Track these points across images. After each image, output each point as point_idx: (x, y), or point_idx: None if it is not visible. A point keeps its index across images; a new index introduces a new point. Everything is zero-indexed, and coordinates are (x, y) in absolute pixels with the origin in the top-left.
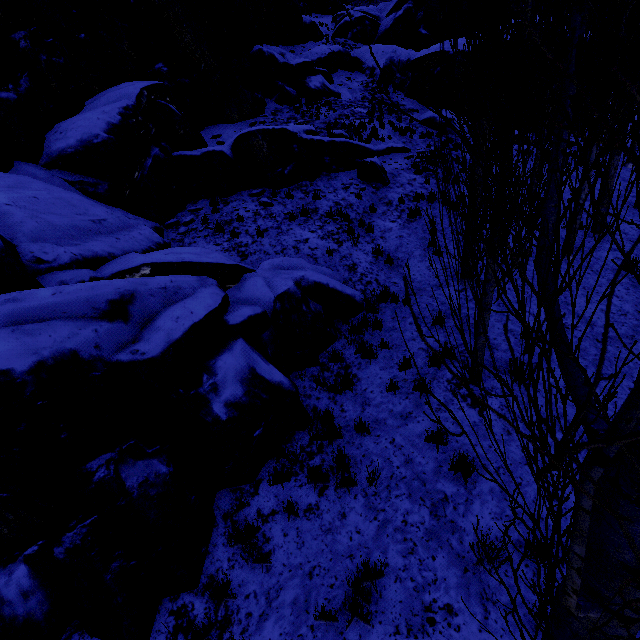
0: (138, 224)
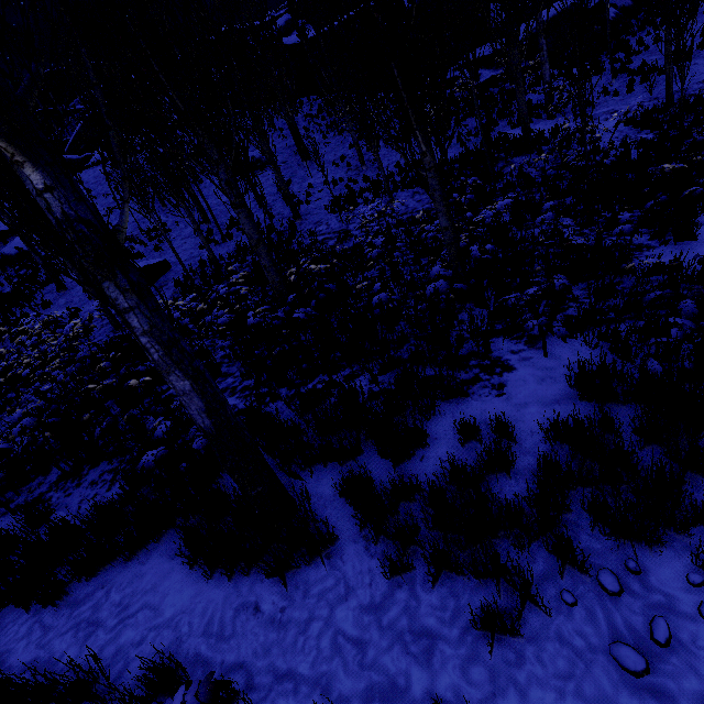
0: None
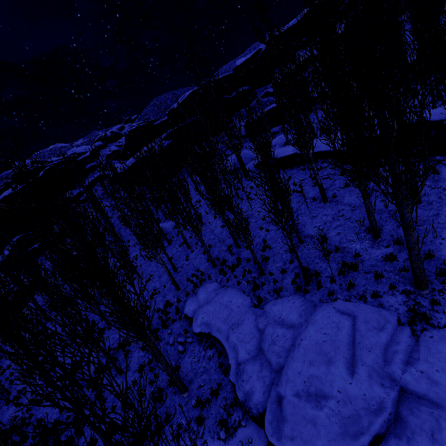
0: None
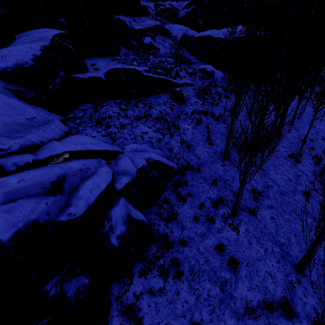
0: (53, 119)
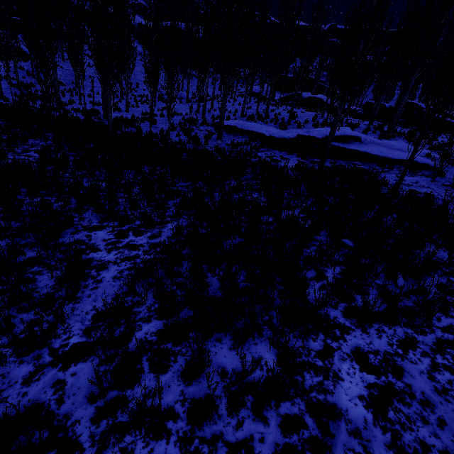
0: None
